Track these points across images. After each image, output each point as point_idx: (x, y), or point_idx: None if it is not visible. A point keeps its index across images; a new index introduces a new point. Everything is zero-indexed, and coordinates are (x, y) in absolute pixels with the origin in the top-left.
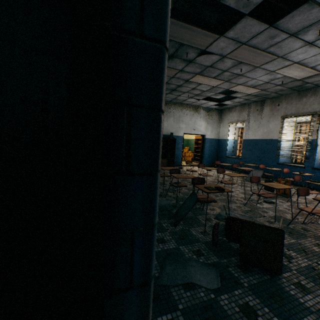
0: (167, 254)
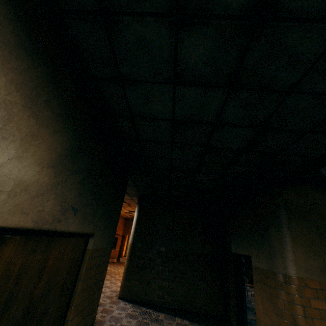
0: (251, 318)
